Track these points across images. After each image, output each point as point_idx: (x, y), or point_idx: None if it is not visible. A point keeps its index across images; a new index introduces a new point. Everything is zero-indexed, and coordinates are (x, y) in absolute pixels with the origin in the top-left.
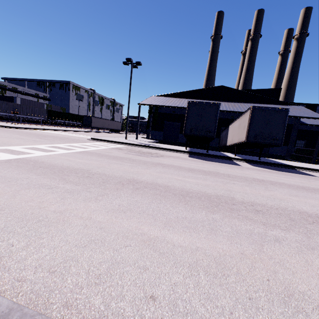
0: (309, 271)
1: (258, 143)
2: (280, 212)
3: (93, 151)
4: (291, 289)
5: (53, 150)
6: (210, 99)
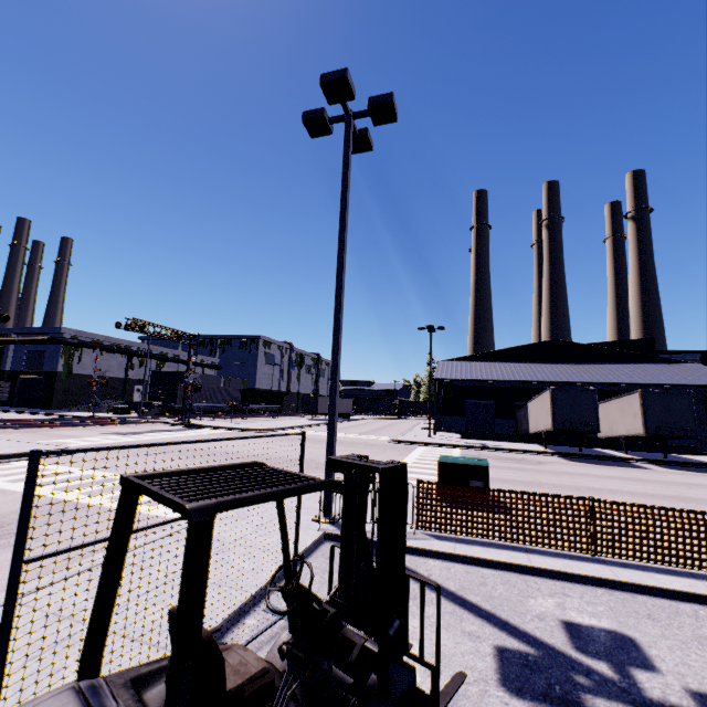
0: None
1: (663, 436)
2: None
3: None
4: None
5: None
6: (538, 361)
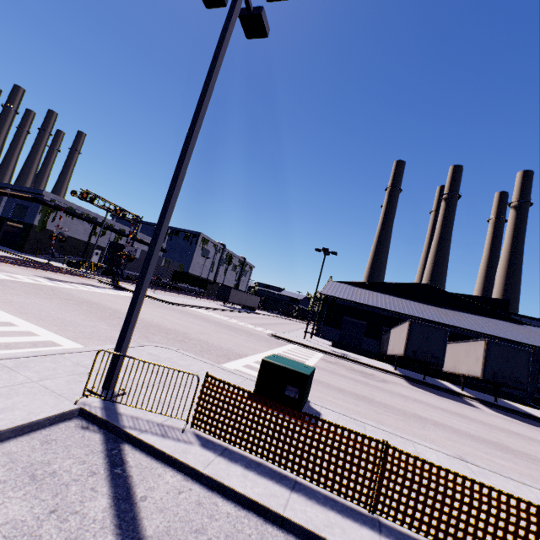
0: None
1: (497, 383)
2: None
3: (321, 365)
4: None
5: None
6: (409, 298)
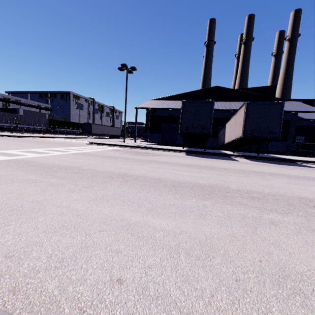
0: (309, 251)
1: (255, 137)
2: (278, 198)
3: (89, 152)
4: (287, 270)
5: (48, 152)
6: None
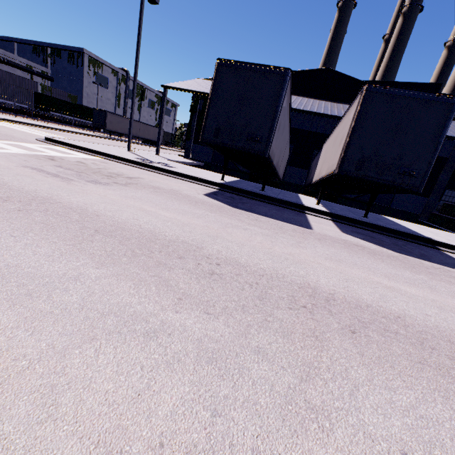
0: None
1: (364, 179)
2: None
3: None
4: None
5: None
6: (302, 95)
